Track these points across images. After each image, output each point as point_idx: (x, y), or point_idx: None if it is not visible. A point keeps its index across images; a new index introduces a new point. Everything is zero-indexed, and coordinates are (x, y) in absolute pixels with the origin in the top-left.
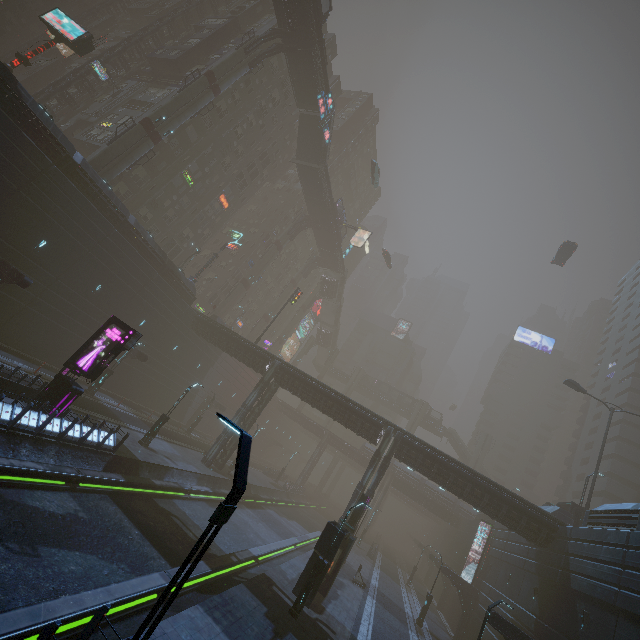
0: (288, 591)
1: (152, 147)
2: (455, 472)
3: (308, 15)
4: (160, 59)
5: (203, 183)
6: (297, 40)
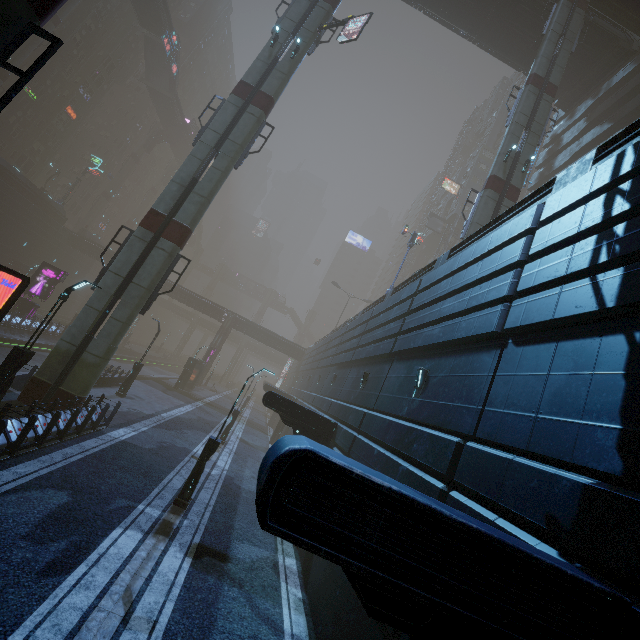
0: (173, 385)
1: (1, 84)
2: (263, 333)
3: None
4: None
5: (45, 92)
6: None
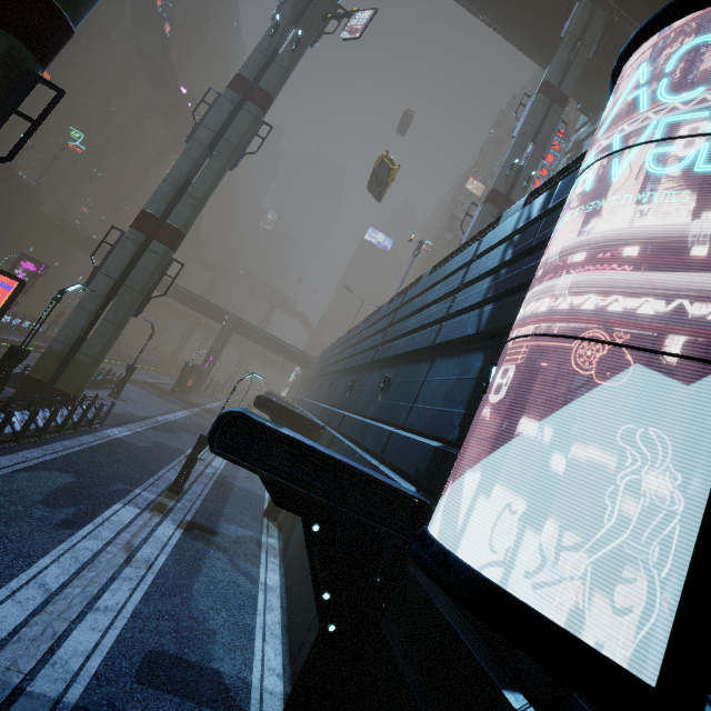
0: (168, 390)
1: None
2: (267, 338)
3: None
4: None
5: None
6: None
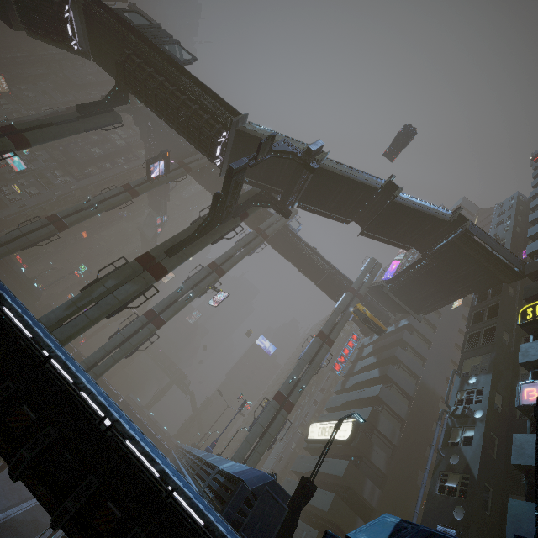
0: None
1: None
2: (143, 425)
3: (161, 190)
4: (71, 154)
5: None
6: (154, 191)
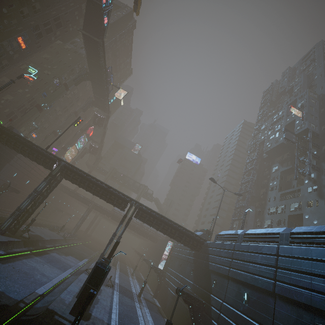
0: (66, 314)
1: None
2: (164, 222)
3: None
4: None
5: (1, 21)
6: None
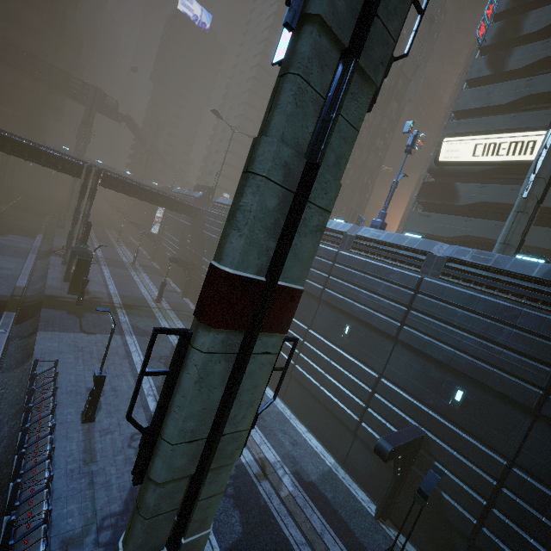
0: (65, 295)
1: None
2: (146, 192)
3: None
4: None
5: None
6: None
